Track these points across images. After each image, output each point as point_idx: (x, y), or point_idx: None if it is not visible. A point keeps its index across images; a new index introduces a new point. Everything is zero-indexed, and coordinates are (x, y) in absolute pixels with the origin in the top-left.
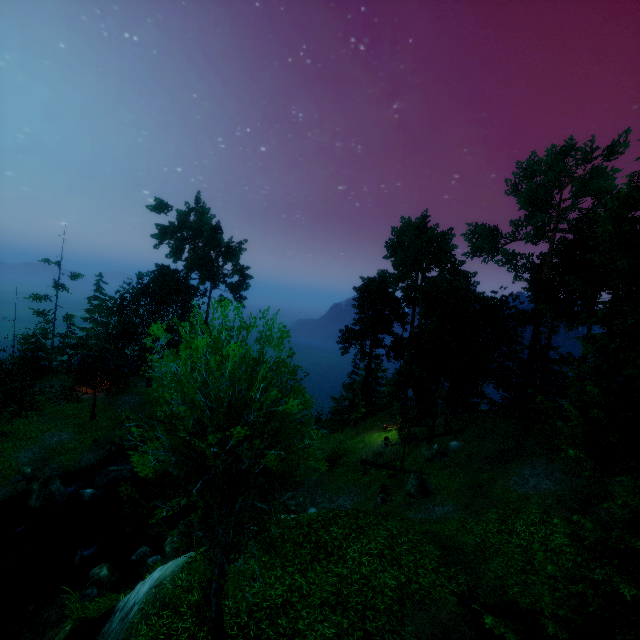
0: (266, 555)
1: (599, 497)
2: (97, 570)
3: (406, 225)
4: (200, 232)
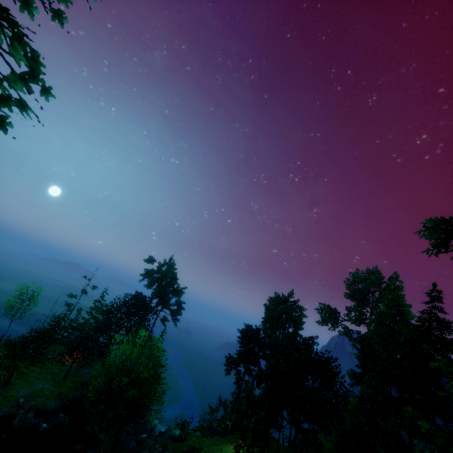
0: None
1: None
2: None
3: (276, 297)
4: (165, 277)
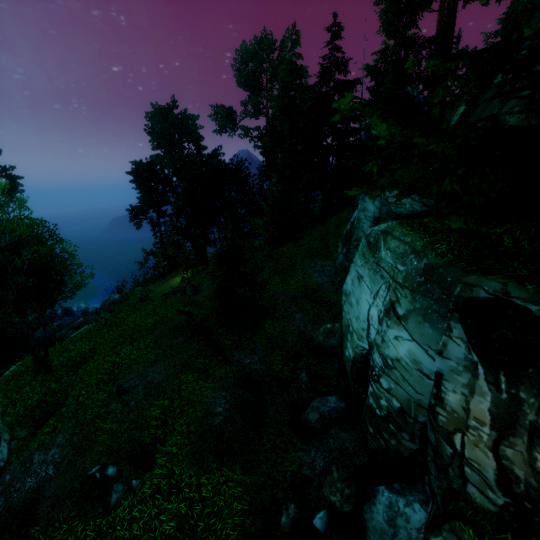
0: (79, 341)
1: (266, 258)
2: None
3: (156, 111)
4: None
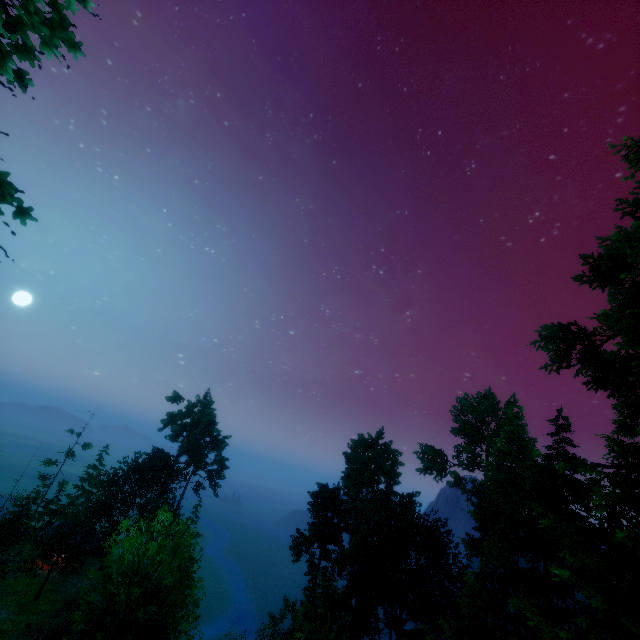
0: None
1: None
2: None
3: (360, 440)
4: (198, 423)
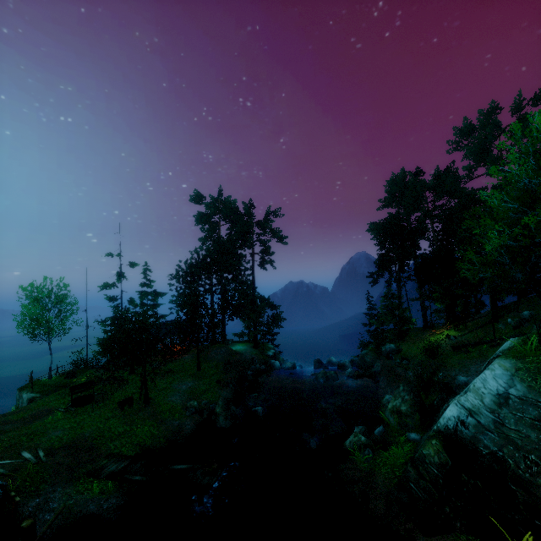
0: None
1: None
2: (355, 438)
3: (400, 176)
4: (238, 210)
